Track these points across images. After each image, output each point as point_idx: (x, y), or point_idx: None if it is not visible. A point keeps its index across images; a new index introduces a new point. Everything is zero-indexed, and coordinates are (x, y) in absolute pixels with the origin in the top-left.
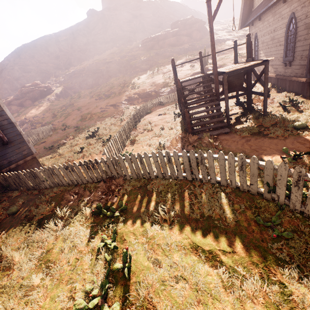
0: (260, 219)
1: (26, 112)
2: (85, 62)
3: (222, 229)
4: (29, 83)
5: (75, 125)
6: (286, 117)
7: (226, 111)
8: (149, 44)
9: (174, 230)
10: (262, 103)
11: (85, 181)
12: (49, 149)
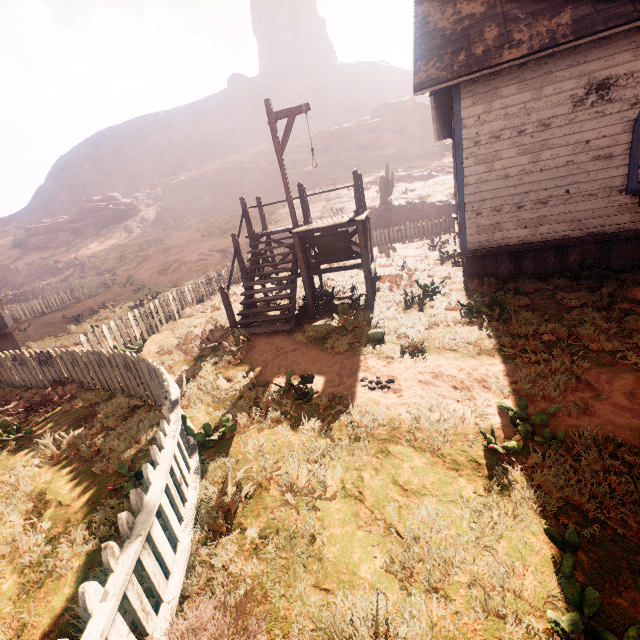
0: (125, 466)
1: (82, 246)
2: (208, 165)
3: (94, 476)
4: (103, 194)
5: (146, 281)
6: (368, 317)
7: (306, 293)
8: (324, 143)
9: (51, 470)
10: (391, 285)
11: (41, 383)
12: (72, 320)
